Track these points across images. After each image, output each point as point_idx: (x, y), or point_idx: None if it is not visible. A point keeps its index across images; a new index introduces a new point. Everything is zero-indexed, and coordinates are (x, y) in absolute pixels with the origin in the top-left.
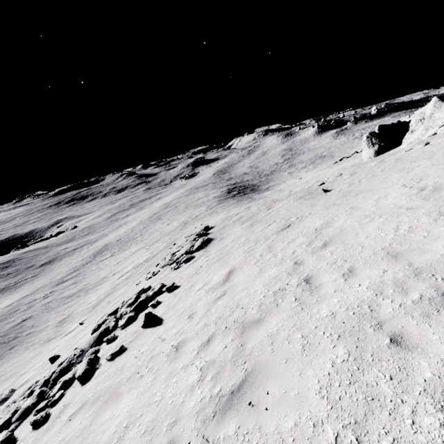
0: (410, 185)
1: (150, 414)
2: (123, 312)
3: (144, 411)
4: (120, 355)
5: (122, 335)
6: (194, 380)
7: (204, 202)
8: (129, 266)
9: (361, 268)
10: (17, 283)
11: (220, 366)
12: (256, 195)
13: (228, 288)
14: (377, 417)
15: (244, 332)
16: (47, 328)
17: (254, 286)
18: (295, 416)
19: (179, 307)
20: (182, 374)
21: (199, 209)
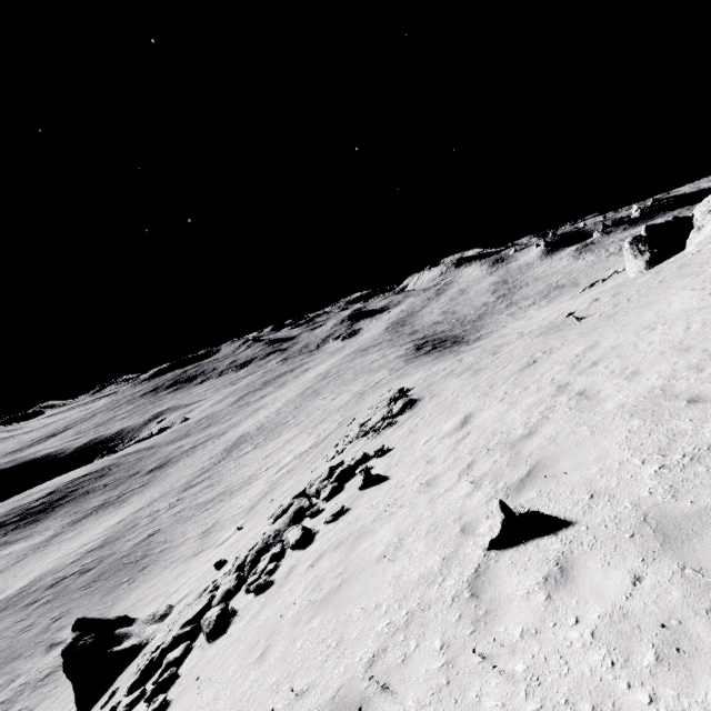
0: (701, 287)
1: (426, 524)
2: (320, 486)
3: (416, 525)
4: (343, 515)
5: (331, 505)
6: (468, 490)
7: (382, 364)
8: (287, 456)
9: (647, 368)
10: (121, 496)
11: (496, 473)
12: (463, 347)
13: (472, 428)
14: (679, 441)
15: (514, 446)
16: (187, 541)
17: (510, 415)
18: (598, 466)
19: (405, 462)
20: (449, 493)
21: (378, 374)
